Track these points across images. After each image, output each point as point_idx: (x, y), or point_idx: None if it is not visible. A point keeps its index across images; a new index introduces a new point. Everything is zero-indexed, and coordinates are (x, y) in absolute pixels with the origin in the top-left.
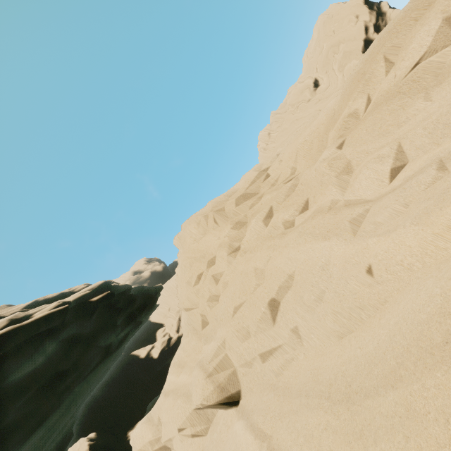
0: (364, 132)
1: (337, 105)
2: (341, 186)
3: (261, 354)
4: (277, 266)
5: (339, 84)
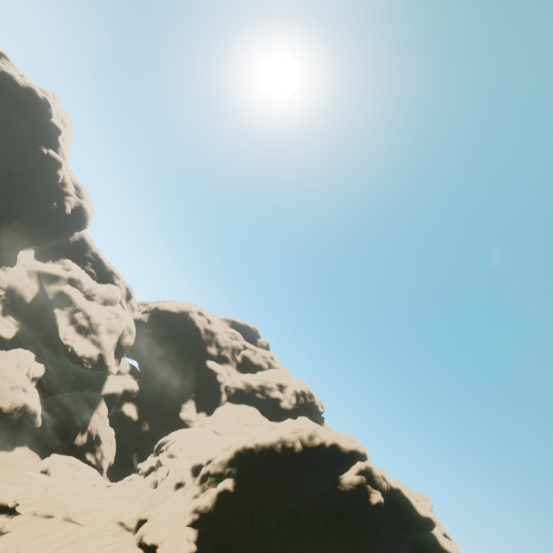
0: None
1: None
2: None
3: None
4: None
5: None
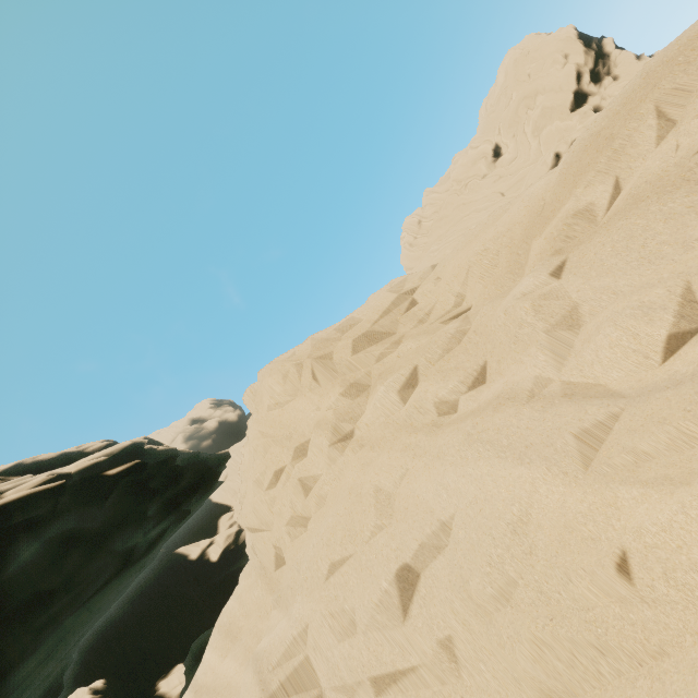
0: (609, 250)
1: (549, 191)
2: (556, 351)
3: (374, 677)
4: (419, 494)
5: (532, 155)
